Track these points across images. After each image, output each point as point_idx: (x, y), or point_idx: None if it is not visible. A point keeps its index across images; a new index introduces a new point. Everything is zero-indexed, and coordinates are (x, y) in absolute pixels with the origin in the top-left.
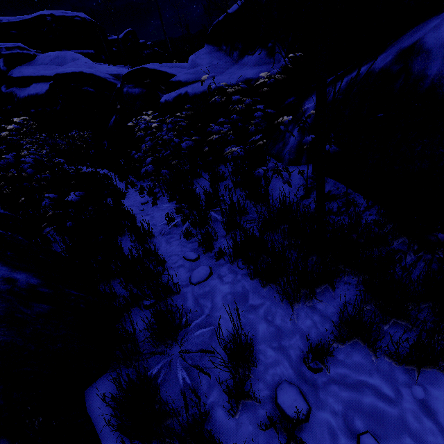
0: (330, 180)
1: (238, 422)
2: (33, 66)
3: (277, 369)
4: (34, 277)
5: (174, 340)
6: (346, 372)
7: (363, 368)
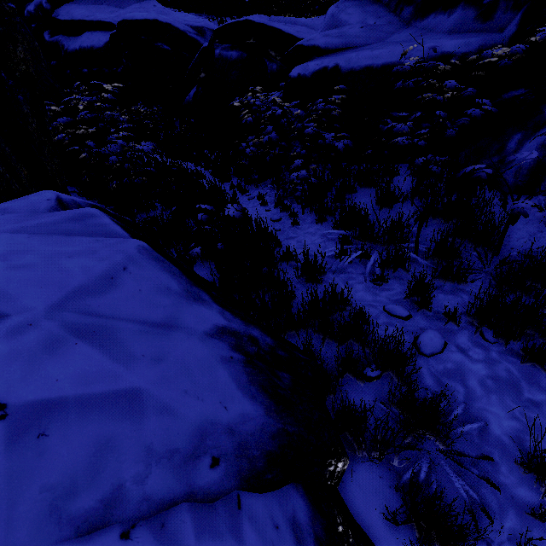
0: None
1: None
2: (85, 5)
3: None
4: (264, 334)
5: (432, 434)
6: None
7: None
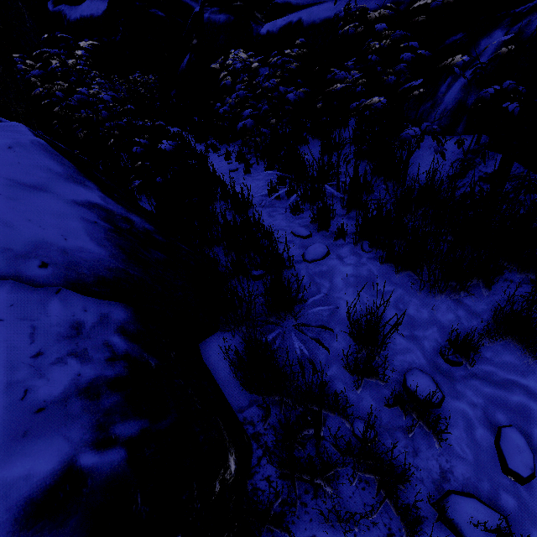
0: (500, 156)
1: (360, 397)
2: None
3: (407, 356)
4: (147, 223)
5: (289, 313)
6: (492, 369)
7: (515, 368)
